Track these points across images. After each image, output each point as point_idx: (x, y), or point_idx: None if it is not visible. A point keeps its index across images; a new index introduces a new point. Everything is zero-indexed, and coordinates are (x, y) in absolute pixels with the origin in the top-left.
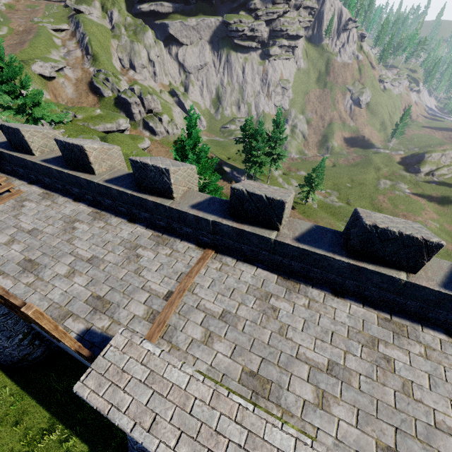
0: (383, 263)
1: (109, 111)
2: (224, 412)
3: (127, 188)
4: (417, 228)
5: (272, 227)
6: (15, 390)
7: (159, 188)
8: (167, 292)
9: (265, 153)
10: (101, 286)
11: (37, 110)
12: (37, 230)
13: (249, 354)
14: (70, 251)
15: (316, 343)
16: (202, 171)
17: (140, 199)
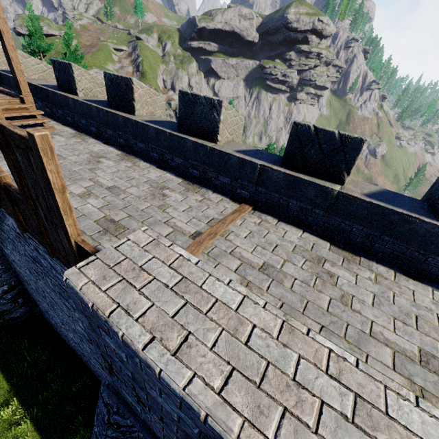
0: None
1: None
2: (306, 355)
3: (166, 128)
4: None
5: (334, 180)
6: None
7: (203, 127)
8: (194, 233)
9: None
10: (117, 212)
11: None
12: (60, 157)
13: (302, 318)
14: (90, 178)
15: (396, 324)
16: None
17: (178, 139)
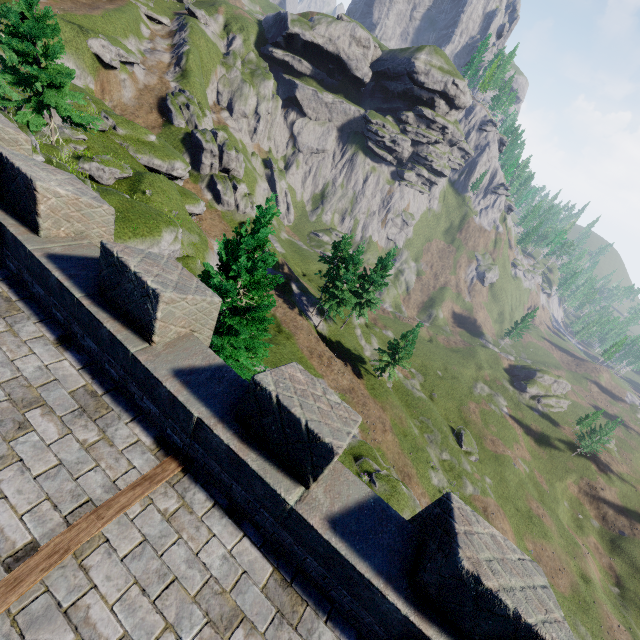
0: (466, 639)
1: (168, 145)
2: None
3: (79, 286)
4: (541, 595)
5: (298, 477)
6: None
7: (133, 313)
8: (25, 543)
9: (353, 291)
10: None
11: (52, 93)
12: None
13: None
14: None
15: None
16: (252, 286)
17: (90, 316)
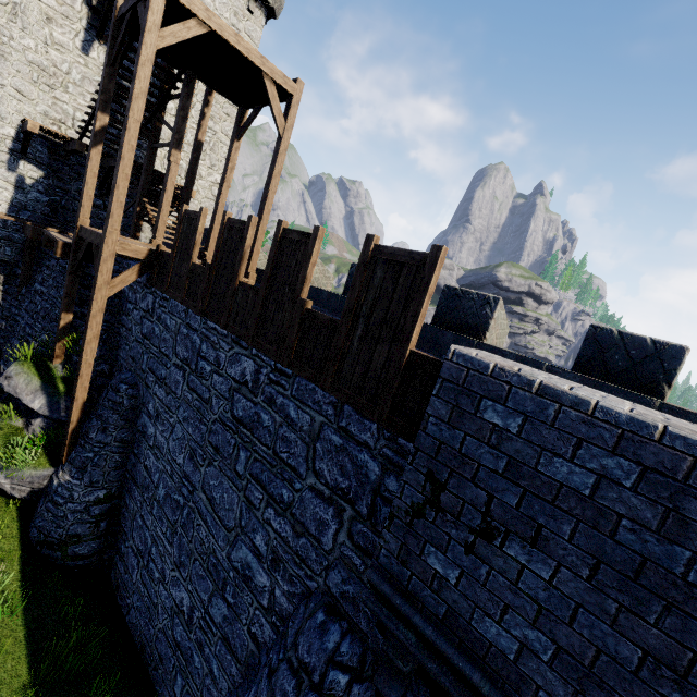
0: None
1: None
2: None
3: None
4: None
5: (650, 392)
6: (12, 590)
7: (468, 323)
8: None
9: None
10: None
11: None
12: None
13: None
14: None
15: None
16: None
17: (434, 331)
